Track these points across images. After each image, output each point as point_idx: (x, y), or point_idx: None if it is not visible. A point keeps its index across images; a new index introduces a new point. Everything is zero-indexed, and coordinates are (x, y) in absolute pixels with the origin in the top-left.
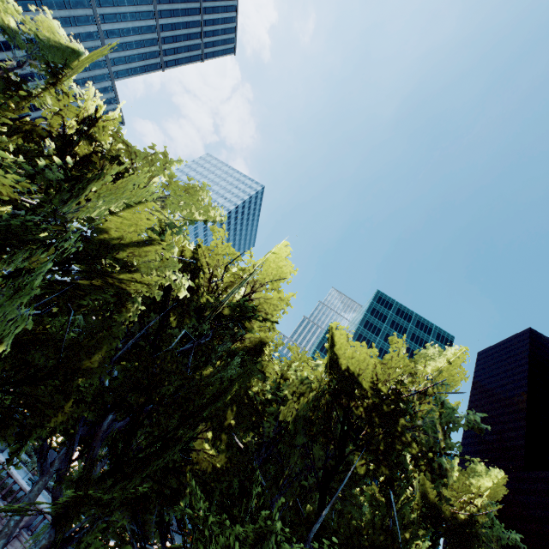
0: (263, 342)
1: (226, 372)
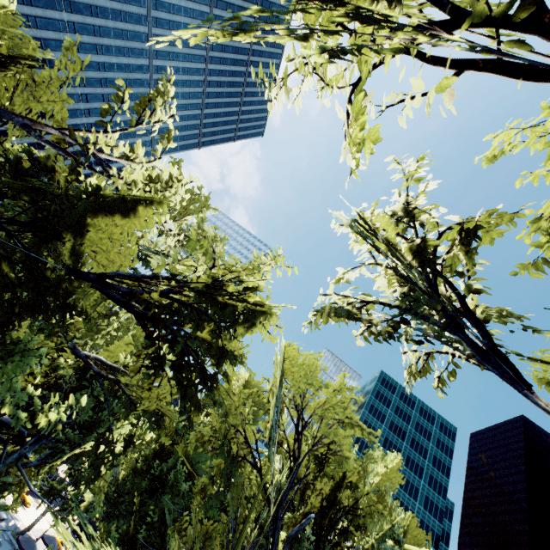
0: None
1: None
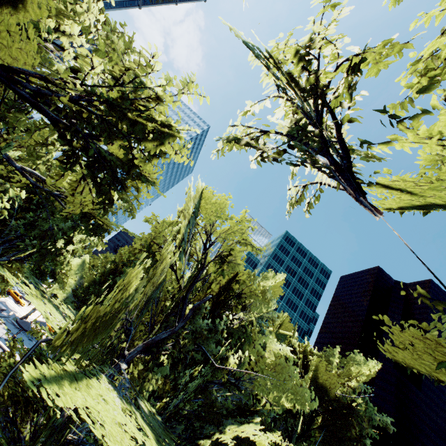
0: None
1: None
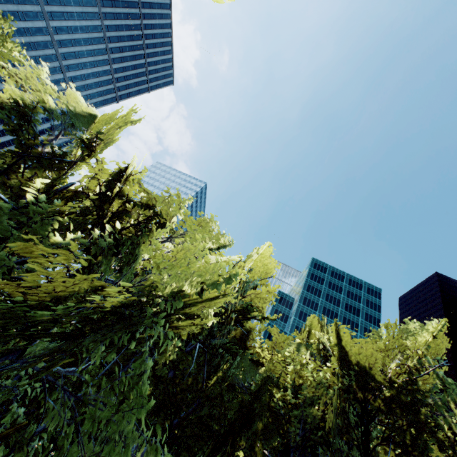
0: (248, 330)
1: (230, 371)
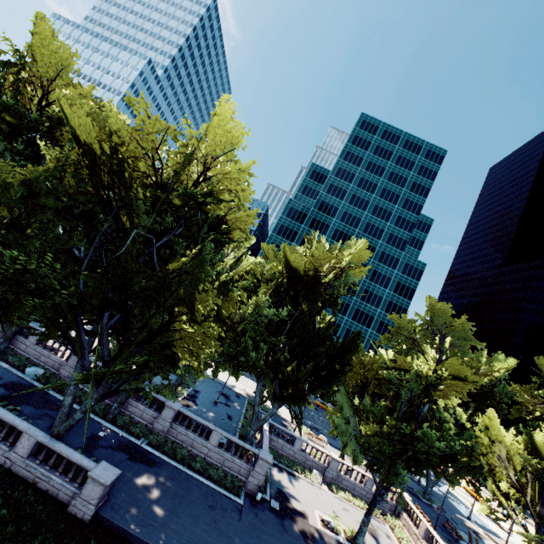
0: None
1: None
